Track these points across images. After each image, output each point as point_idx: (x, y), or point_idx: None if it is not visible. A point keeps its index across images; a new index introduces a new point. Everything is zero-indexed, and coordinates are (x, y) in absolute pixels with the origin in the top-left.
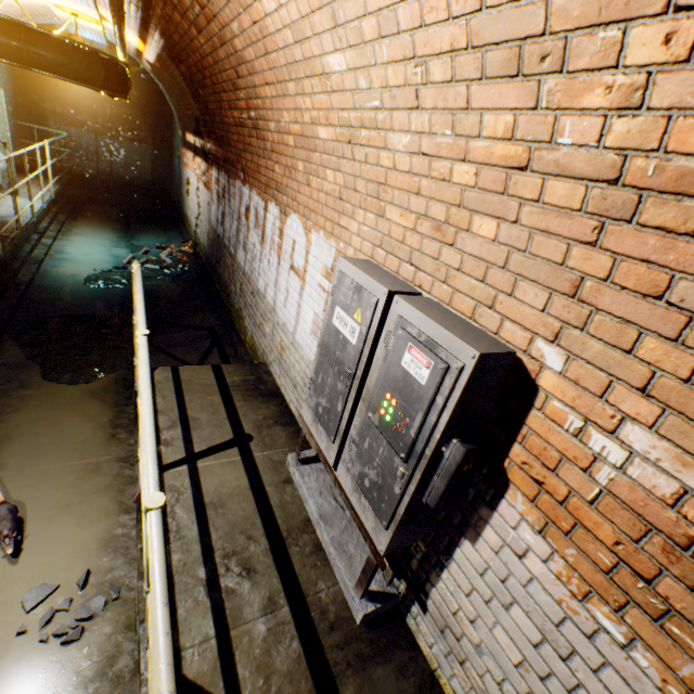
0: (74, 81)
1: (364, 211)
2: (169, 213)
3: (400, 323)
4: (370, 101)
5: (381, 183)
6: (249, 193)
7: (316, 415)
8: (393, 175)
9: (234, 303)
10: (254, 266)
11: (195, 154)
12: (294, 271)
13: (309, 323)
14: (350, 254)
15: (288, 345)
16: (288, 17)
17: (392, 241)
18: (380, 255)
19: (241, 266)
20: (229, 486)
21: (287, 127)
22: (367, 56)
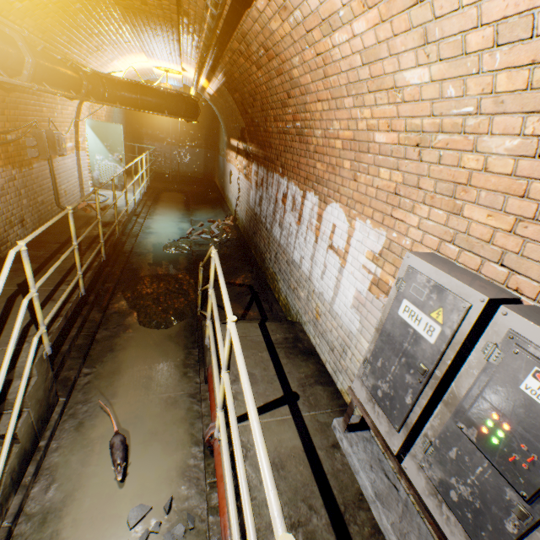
0: (166, 115)
1: (429, 207)
2: (215, 195)
3: (513, 339)
4: (458, 107)
5: (459, 183)
6: (287, 183)
7: (372, 396)
8: (480, 176)
9: (269, 267)
10: (289, 240)
11: (237, 154)
12: (333, 250)
13: (350, 298)
14: (406, 244)
15: (325, 312)
16: (361, 44)
17: (470, 238)
18: (450, 250)
19: (276, 239)
20: (285, 446)
21: (336, 133)
22: (465, 66)
